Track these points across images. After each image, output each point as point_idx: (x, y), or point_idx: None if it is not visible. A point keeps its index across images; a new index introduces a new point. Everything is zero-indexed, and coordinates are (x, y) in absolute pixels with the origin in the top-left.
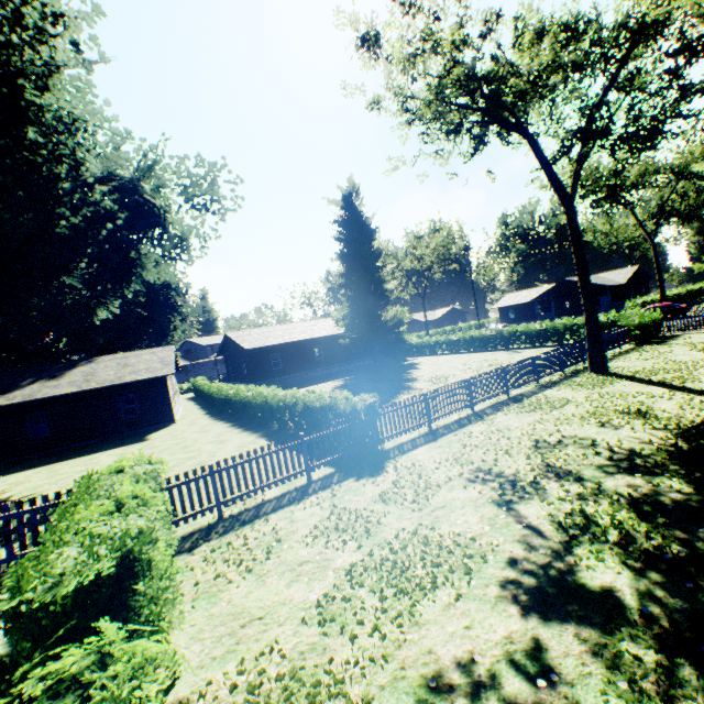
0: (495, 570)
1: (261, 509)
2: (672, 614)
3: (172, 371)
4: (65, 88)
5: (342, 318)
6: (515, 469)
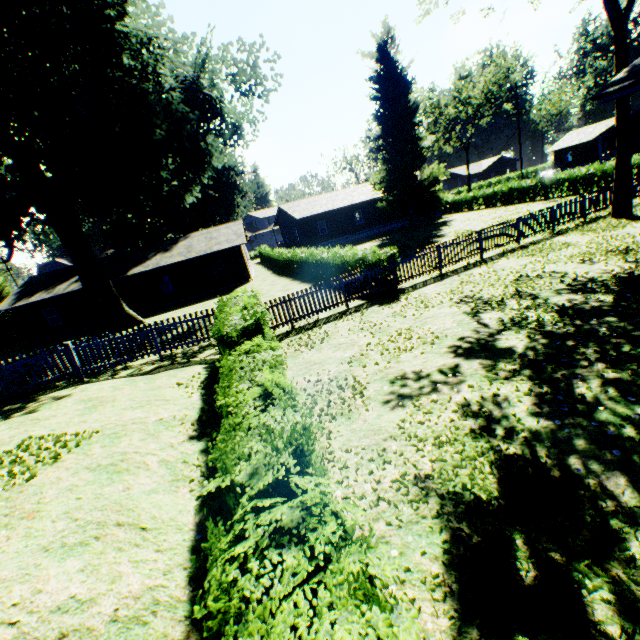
0: (449, 342)
1: (317, 324)
2: (538, 354)
3: (244, 241)
4: (133, 4)
5: (379, 182)
6: (491, 294)
